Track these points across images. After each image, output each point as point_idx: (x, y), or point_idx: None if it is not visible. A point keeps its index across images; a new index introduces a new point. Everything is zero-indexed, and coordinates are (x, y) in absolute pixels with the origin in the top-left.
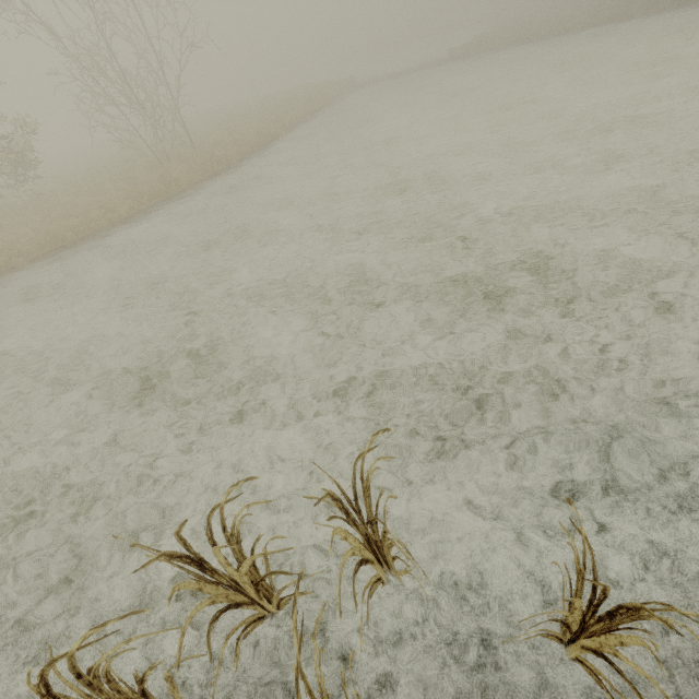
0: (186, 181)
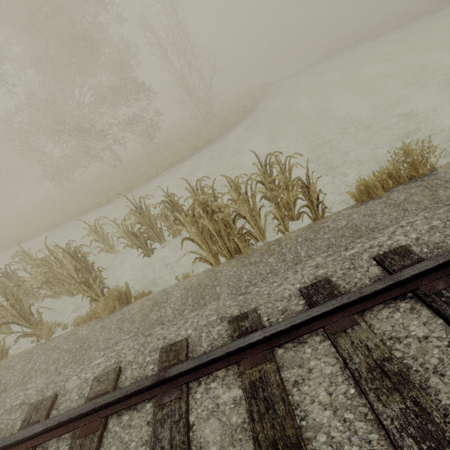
0: (235, 120)
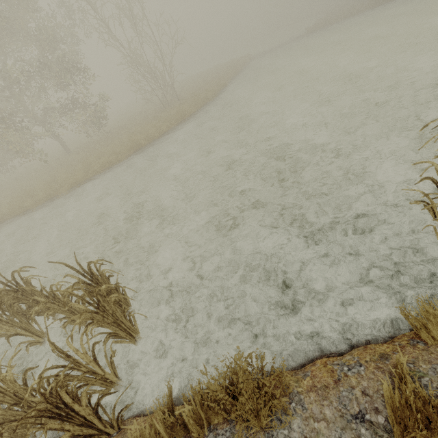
0: (191, 111)
